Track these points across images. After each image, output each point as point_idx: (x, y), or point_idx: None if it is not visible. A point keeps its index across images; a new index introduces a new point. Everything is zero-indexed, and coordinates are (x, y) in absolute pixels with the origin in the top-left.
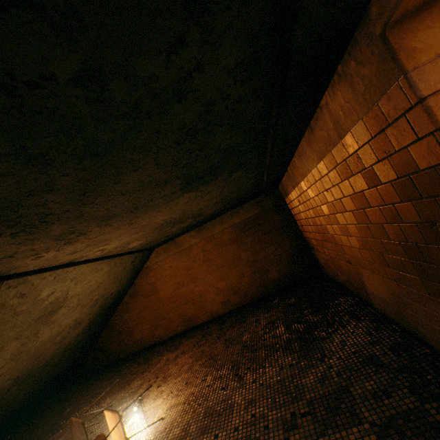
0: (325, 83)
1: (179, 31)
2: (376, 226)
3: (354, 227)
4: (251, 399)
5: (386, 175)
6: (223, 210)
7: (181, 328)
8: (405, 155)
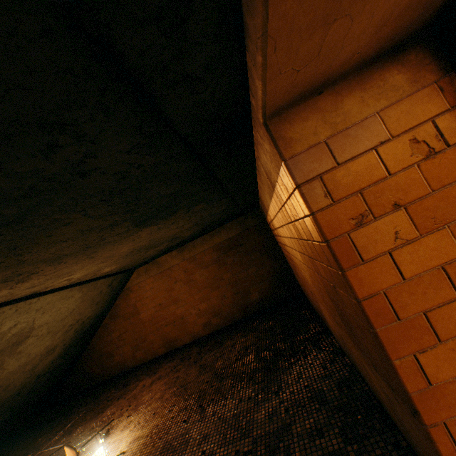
0: (248, 143)
1: (46, 141)
2: (312, 271)
3: (303, 265)
4: (206, 433)
5: (302, 234)
6: (203, 230)
7: (163, 351)
8: (304, 224)
